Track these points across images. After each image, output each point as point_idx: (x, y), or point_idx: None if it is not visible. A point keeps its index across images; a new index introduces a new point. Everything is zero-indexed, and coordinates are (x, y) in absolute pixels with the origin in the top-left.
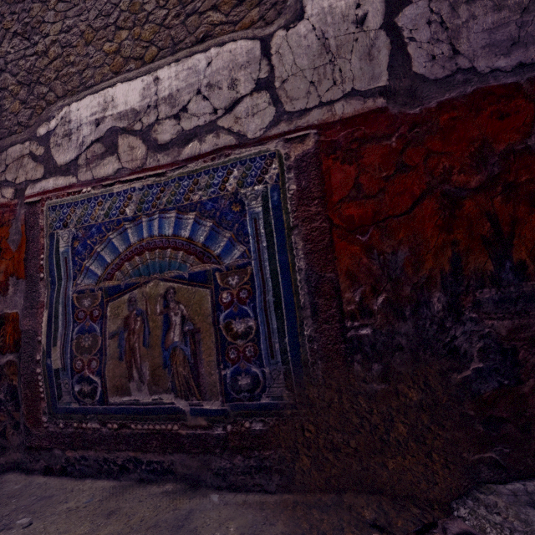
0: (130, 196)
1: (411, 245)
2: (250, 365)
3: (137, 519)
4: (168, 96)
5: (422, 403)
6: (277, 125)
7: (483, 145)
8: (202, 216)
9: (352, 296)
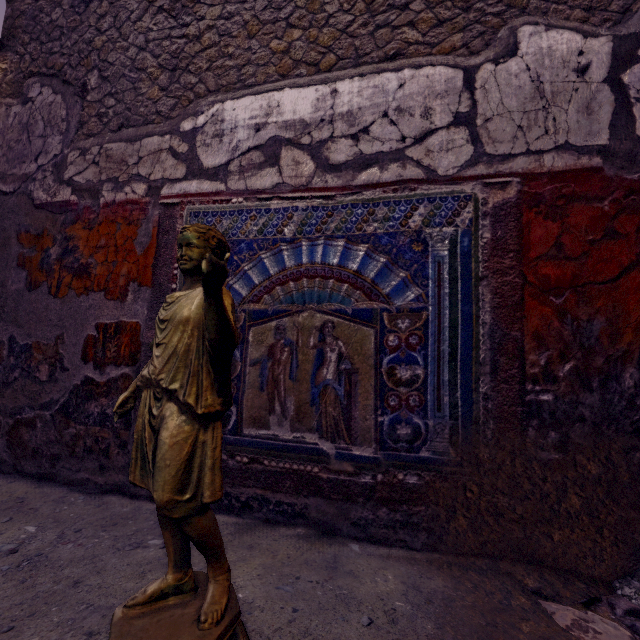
0: (291, 215)
1: (609, 315)
2: (412, 415)
3: (283, 555)
4: (346, 113)
5: (598, 478)
6: (475, 166)
7: None
8: (375, 250)
9: (537, 359)
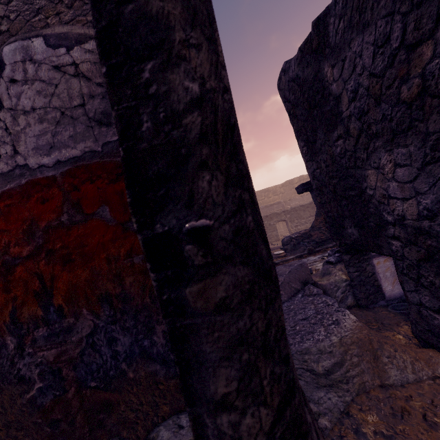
0: None
1: None
2: None
3: None
4: None
5: (7, 421)
6: None
7: (32, 223)
8: None
9: None
